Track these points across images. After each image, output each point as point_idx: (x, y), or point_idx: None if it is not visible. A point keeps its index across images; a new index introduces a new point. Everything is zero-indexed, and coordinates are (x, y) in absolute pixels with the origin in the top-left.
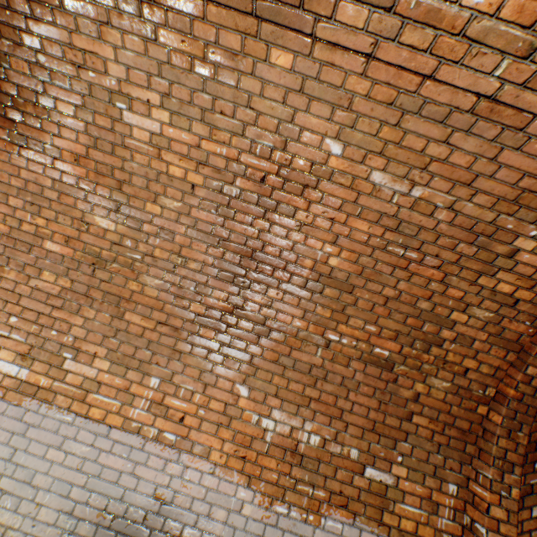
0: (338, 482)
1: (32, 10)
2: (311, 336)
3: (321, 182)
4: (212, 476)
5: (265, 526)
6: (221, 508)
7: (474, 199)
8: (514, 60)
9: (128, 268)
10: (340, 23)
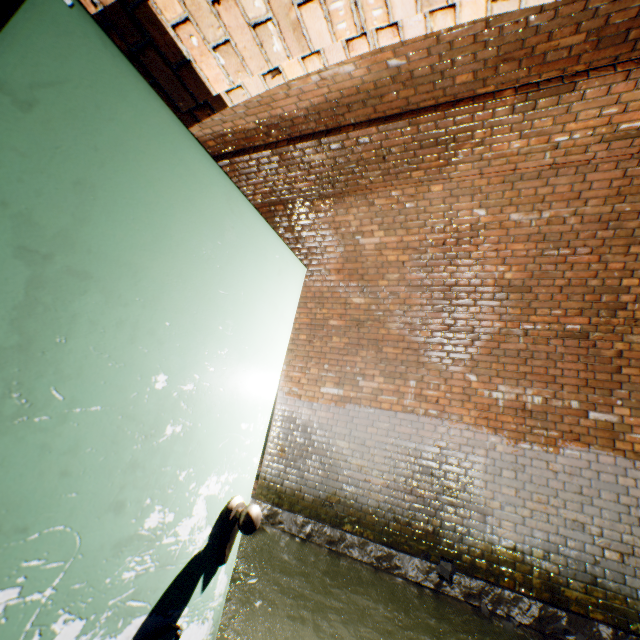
0: (566, 425)
1: (317, 216)
2: (510, 331)
3: (480, 232)
4: (468, 431)
5: (516, 456)
6: (480, 449)
7: (587, 204)
8: (551, 152)
9: (377, 322)
10: (460, 171)
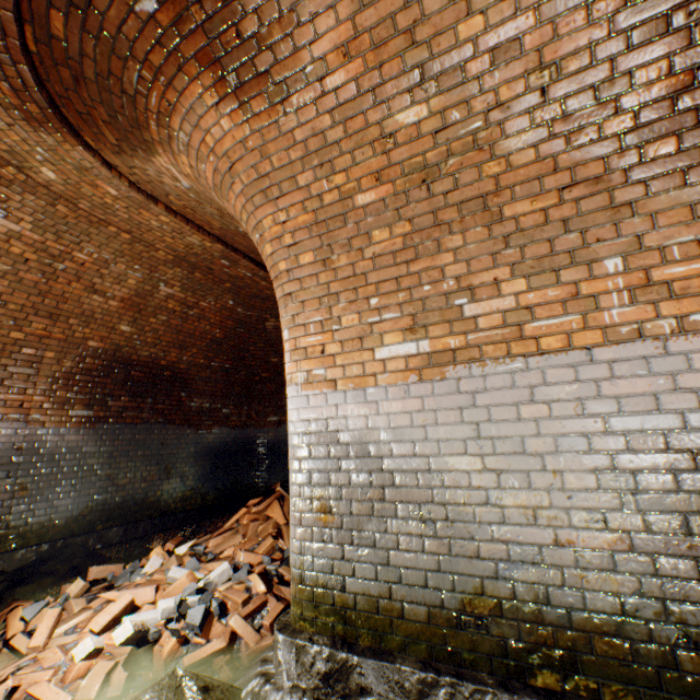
0: None
1: None
2: None
3: None
4: None
5: None
6: None
7: None
8: None
9: (471, 152)
10: None
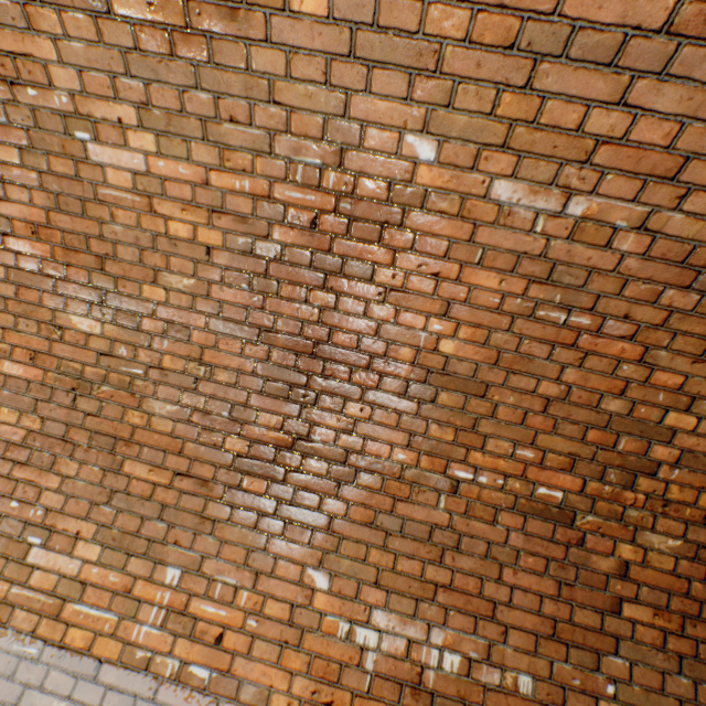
0: None
1: None
2: (426, 476)
3: (409, 214)
4: None
5: None
6: None
7: (685, 204)
8: None
9: (126, 391)
10: None
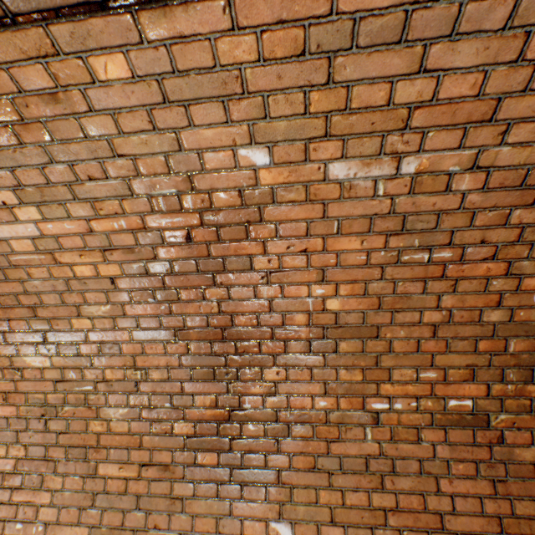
0: None
1: None
2: (348, 415)
3: (265, 210)
4: None
5: None
6: None
7: (509, 137)
8: None
9: (83, 406)
10: None
